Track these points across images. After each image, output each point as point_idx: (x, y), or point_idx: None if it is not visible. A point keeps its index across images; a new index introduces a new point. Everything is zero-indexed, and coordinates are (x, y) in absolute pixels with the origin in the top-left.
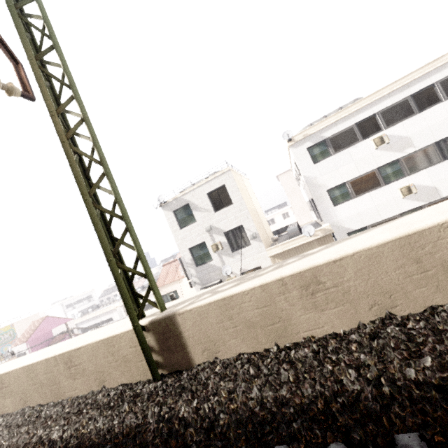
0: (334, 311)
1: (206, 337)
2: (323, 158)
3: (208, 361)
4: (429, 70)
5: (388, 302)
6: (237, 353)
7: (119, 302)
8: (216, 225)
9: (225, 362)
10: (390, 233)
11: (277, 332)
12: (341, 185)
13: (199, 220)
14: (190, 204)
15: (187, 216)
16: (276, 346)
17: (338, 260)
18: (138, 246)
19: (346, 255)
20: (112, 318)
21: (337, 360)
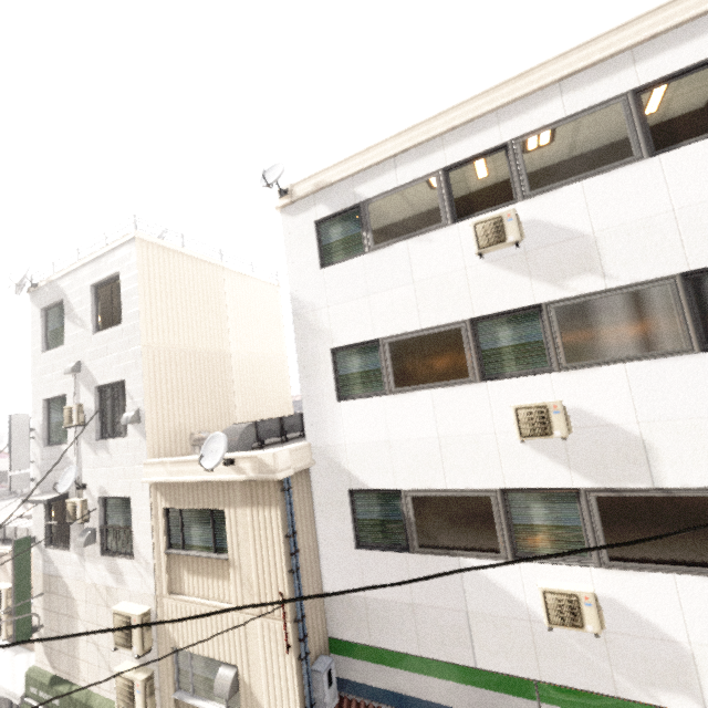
0: None
1: None
2: (347, 257)
3: None
4: None
5: None
6: None
7: None
8: (89, 365)
9: None
10: None
11: None
12: (371, 346)
13: (69, 342)
14: (65, 300)
15: (61, 328)
16: None
17: None
18: None
19: None
20: None
21: None
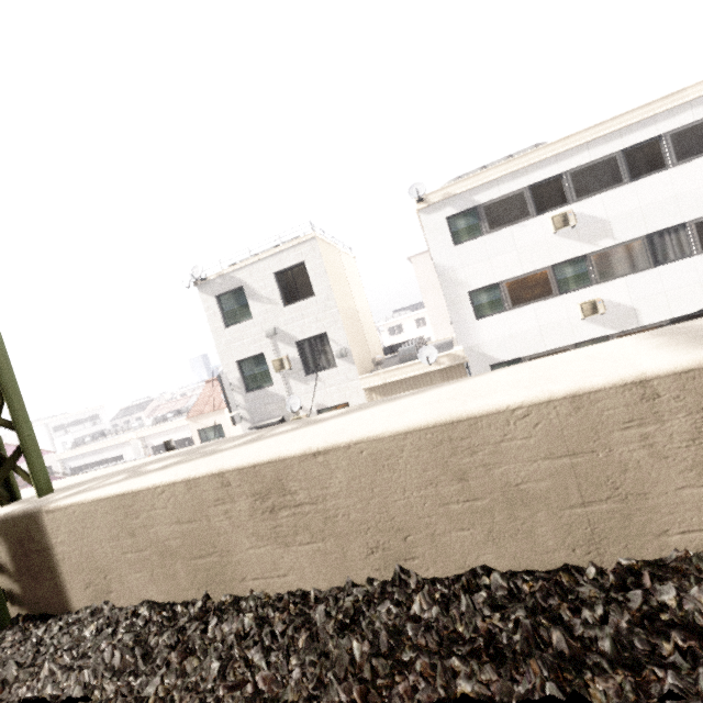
0: (308, 549)
1: (92, 561)
2: (470, 238)
3: (92, 606)
4: (658, 111)
5: (401, 547)
6: (142, 600)
7: (135, 432)
8: (285, 328)
9: (114, 615)
10: (431, 410)
11: (209, 572)
12: (493, 287)
13: (258, 316)
14: (244, 287)
15: (240, 308)
16: (205, 598)
17: (322, 452)
18: (3, 366)
19: (336, 445)
20: (122, 456)
21: (251, 671)
